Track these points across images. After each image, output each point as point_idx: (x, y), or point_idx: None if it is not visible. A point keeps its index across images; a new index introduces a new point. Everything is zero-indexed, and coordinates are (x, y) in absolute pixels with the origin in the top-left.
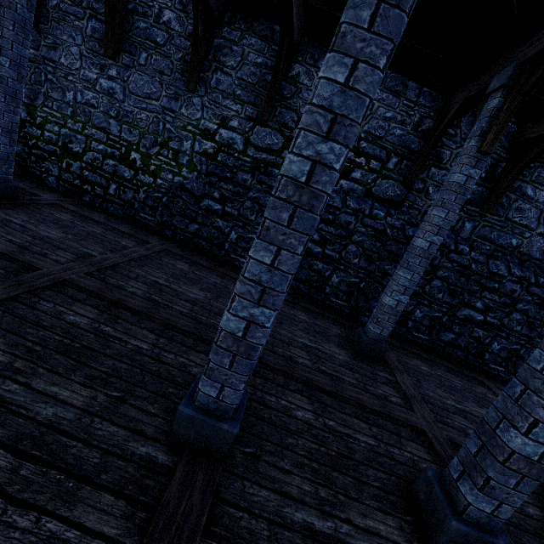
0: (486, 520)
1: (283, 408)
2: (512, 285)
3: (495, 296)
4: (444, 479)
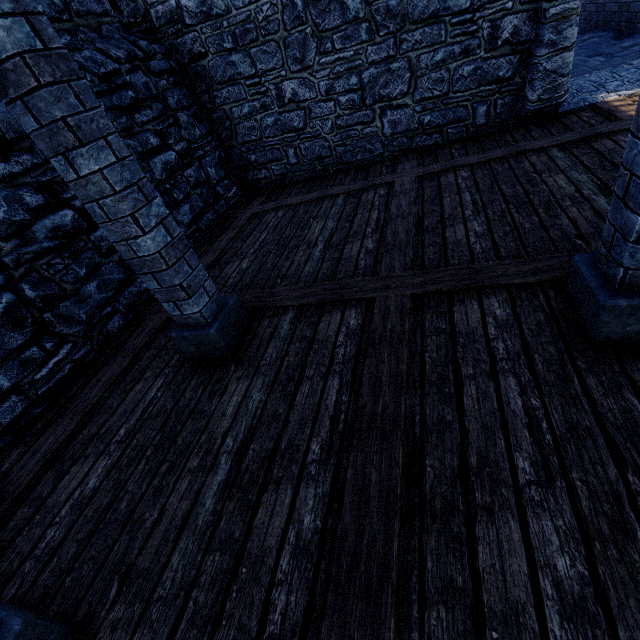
0: None
1: (587, 634)
2: (137, 77)
3: (147, 111)
4: None
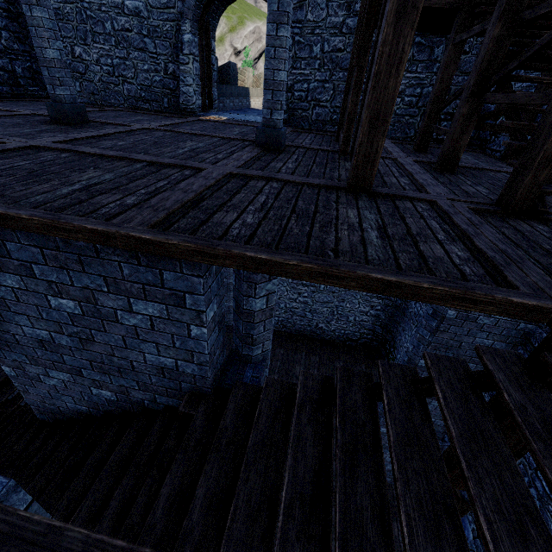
0: (73, 99)
1: None
2: None
3: None
4: (53, 100)
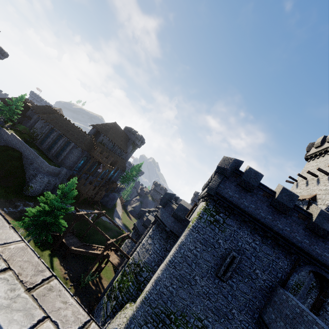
0: None
1: None
2: None
3: None
4: None
